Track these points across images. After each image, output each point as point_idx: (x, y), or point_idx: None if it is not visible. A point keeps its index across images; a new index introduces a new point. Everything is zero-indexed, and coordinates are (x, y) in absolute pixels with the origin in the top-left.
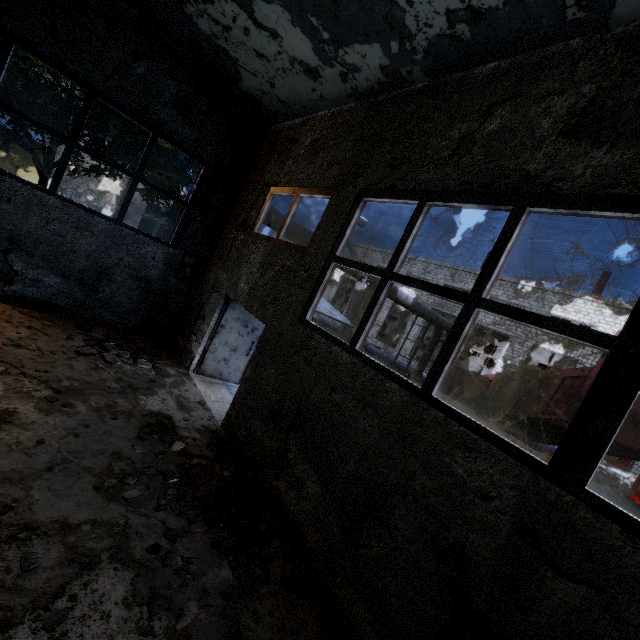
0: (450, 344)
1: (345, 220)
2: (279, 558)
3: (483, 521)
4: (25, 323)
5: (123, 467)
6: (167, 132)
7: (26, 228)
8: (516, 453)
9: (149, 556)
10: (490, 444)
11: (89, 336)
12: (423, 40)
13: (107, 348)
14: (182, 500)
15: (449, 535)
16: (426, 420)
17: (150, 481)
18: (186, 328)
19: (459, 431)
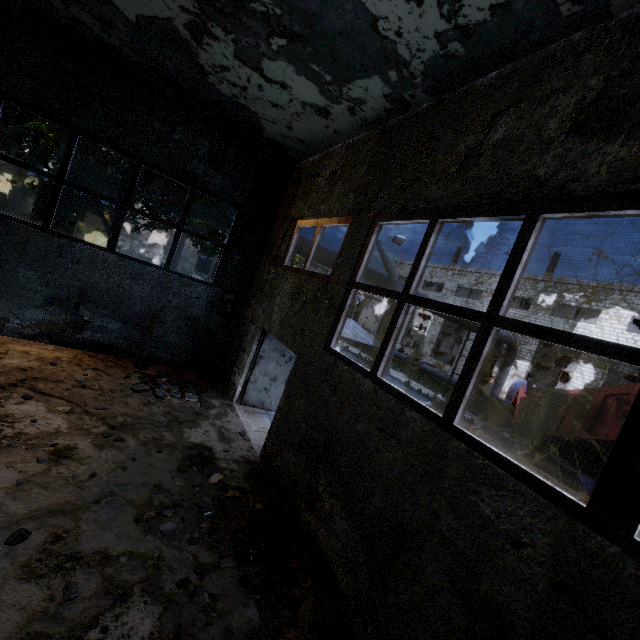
0: (469, 368)
1: (362, 246)
2: (309, 599)
3: (516, 572)
4: (92, 365)
5: (162, 499)
6: (203, 185)
7: (92, 283)
8: (548, 492)
9: (178, 591)
10: (518, 481)
11: (144, 373)
12: (419, 64)
13: (159, 384)
14: (214, 533)
15: (480, 586)
16: (448, 452)
17: (186, 513)
18: (230, 360)
19: (483, 465)
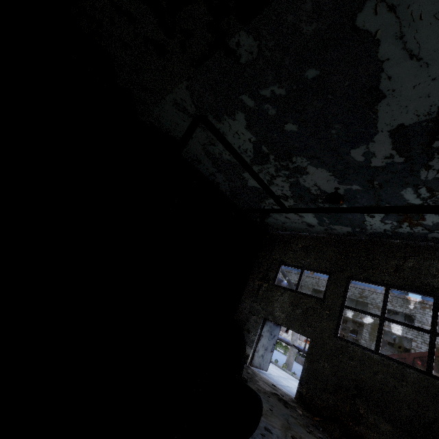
0: (431, 351)
1: (344, 289)
2: None
3: None
4: None
5: (301, 422)
6: None
7: None
8: None
9: None
10: None
11: None
12: (371, 231)
13: None
14: None
15: None
16: (436, 385)
17: (315, 429)
18: None
19: None
